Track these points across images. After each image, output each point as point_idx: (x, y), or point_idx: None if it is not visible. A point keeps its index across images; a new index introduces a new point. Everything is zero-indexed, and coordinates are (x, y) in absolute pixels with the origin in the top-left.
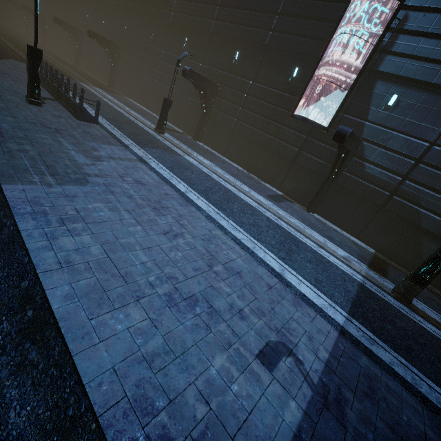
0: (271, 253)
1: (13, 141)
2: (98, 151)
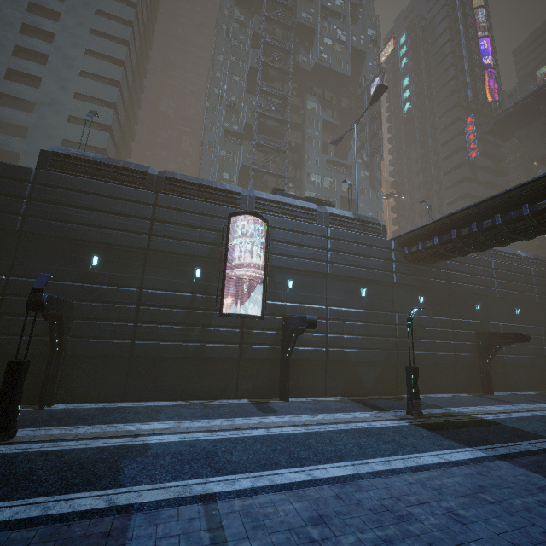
0: (415, 455)
1: None
2: None
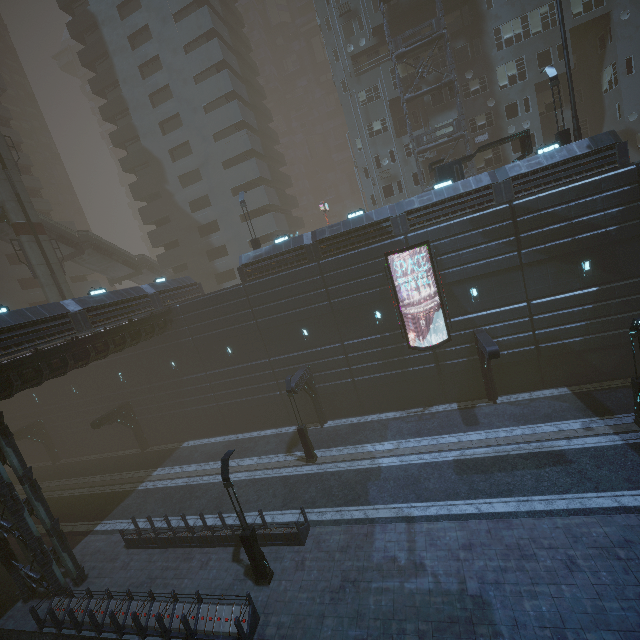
0: (589, 494)
1: (397, 636)
2: (397, 557)
